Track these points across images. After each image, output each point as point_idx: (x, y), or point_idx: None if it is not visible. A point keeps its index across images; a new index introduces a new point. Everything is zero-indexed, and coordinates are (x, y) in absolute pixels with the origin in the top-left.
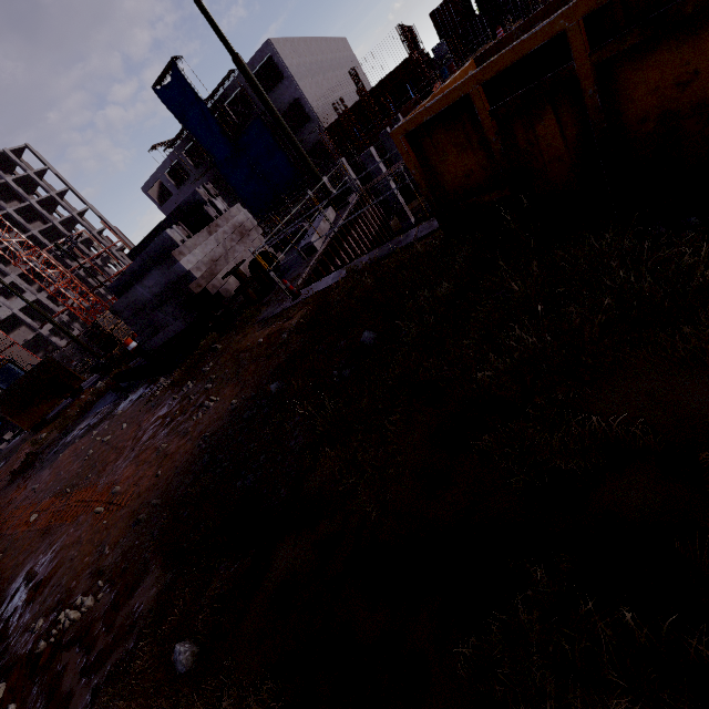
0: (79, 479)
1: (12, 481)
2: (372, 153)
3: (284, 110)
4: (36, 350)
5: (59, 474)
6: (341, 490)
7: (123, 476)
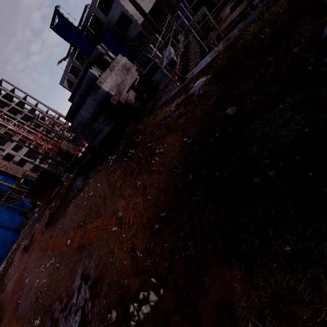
0: (84, 217)
1: (47, 227)
2: (180, 14)
3: (117, 20)
4: (36, 172)
5: (71, 218)
6: None
7: (119, 207)
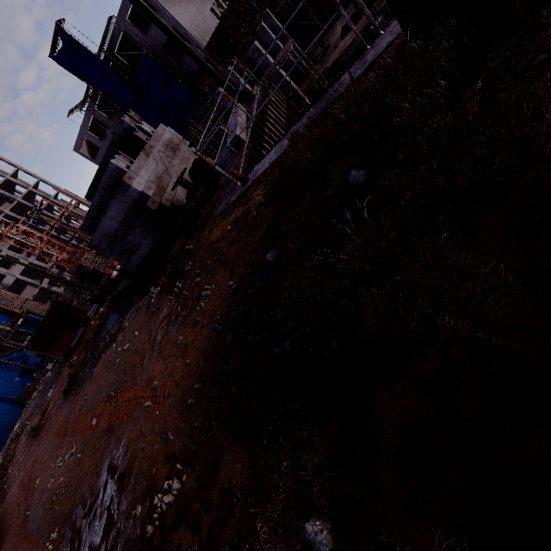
0: (117, 383)
1: (66, 397)
2: (258, 47)
3: (165, 42)
4: (44, 301)
5: (99, 384)
6: (415, 324)
7: (156, 372)
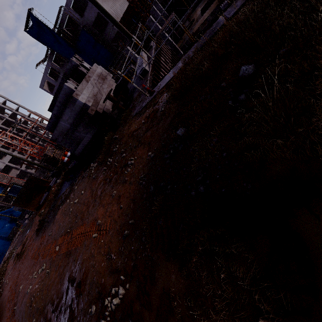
0: (71, 224)
1: (37, 234)
2: (152, 19)
3: (93, 21)
4: (23, 178)
5: (59, 225)
6: None
7: (98, 215)
